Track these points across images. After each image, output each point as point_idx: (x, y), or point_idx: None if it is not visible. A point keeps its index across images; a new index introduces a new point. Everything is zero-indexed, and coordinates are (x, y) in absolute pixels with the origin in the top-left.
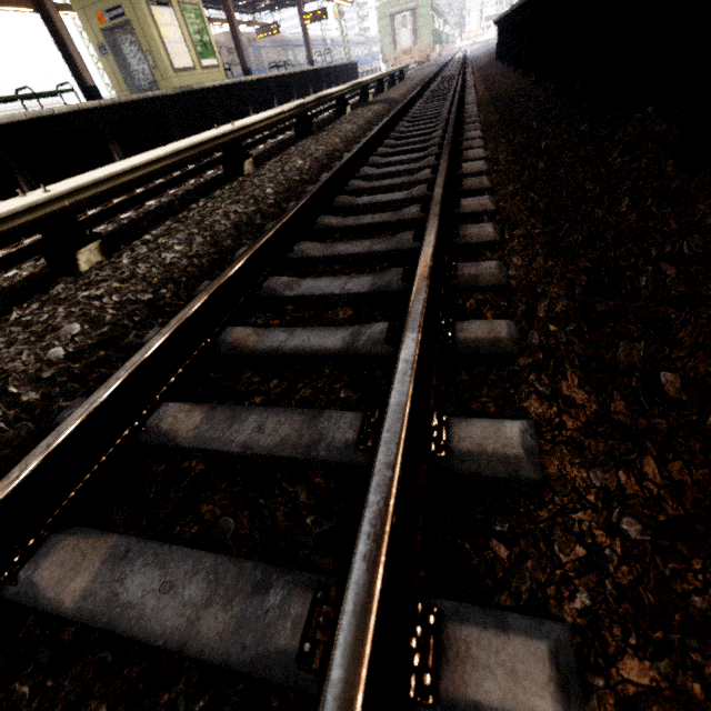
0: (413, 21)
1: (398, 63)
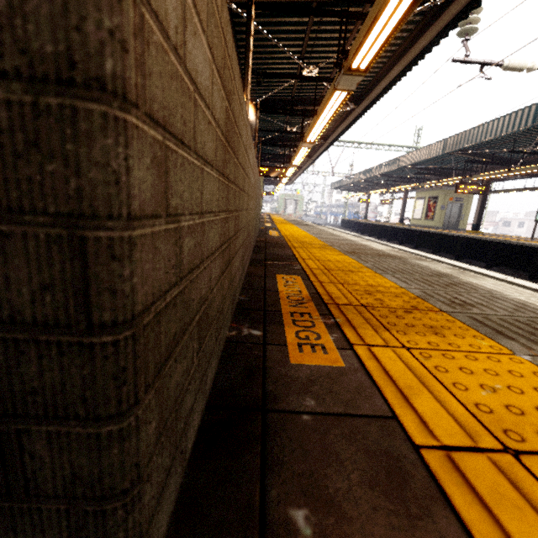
0: (296, 204)
1: None
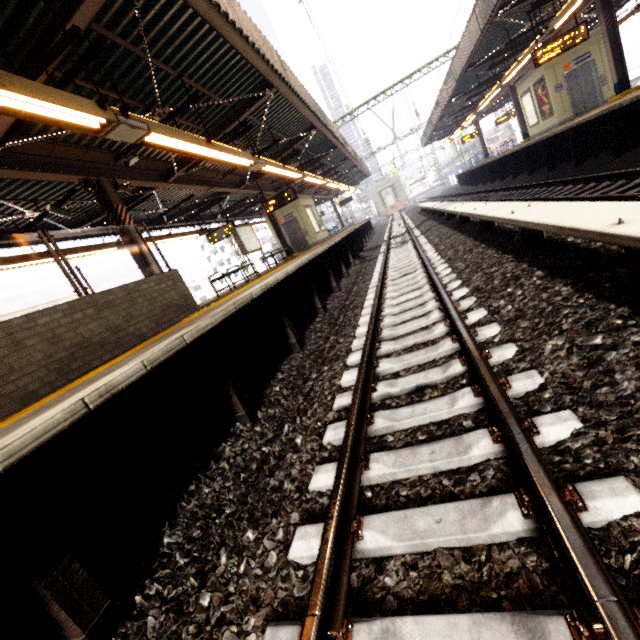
0: (393, 191)
1: (388, 214)
